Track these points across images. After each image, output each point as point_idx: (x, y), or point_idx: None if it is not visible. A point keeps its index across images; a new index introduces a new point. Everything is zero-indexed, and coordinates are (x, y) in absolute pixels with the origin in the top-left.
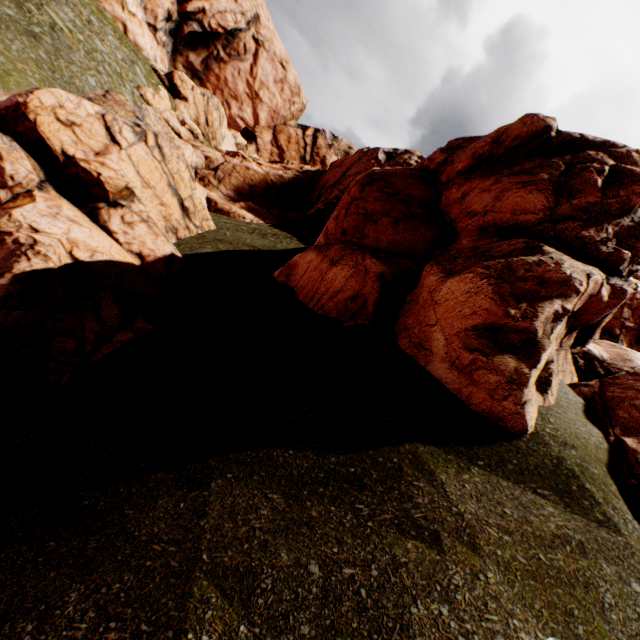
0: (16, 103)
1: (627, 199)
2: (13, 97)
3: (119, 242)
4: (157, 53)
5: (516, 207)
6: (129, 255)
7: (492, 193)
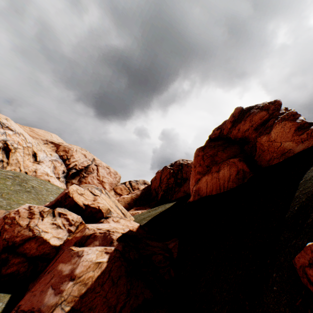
0: (65, 193)
1: (278, 104)
2: (63, 192)
3: None
4: (61, 185)
5: (259, 118)
6: None
7: (247, 122)
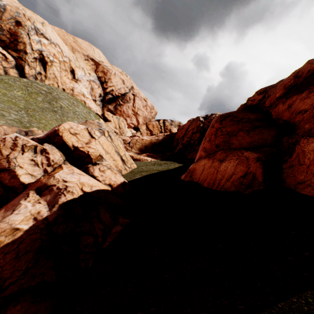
0: (54, 130)
1: None
2: (53, 128)
3: (99, 180)
4: (97, 108)
5: None
6: (105, 186)
7: (312, 97)
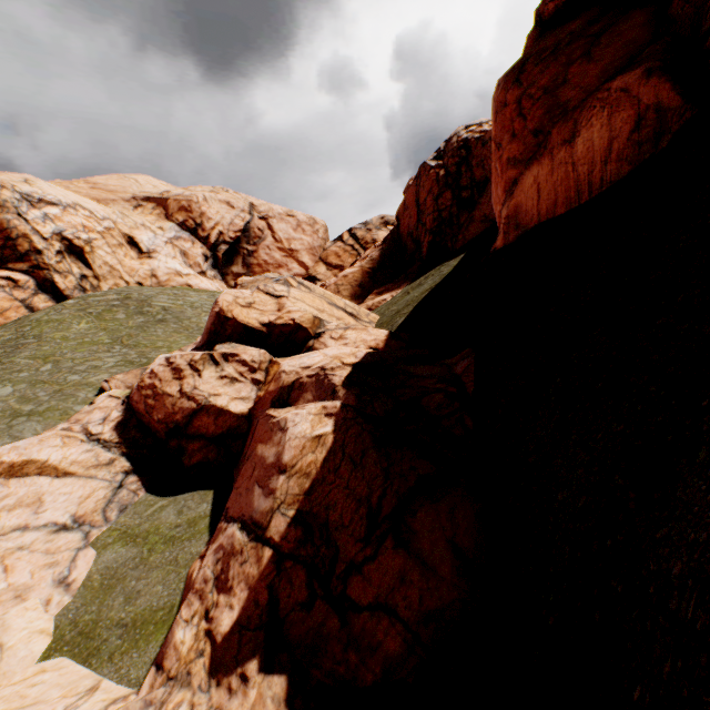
0: (216, 314)
1: None
2: (211, 313)
3: None
4: (216, 285)
5: None
6: None
7: None
